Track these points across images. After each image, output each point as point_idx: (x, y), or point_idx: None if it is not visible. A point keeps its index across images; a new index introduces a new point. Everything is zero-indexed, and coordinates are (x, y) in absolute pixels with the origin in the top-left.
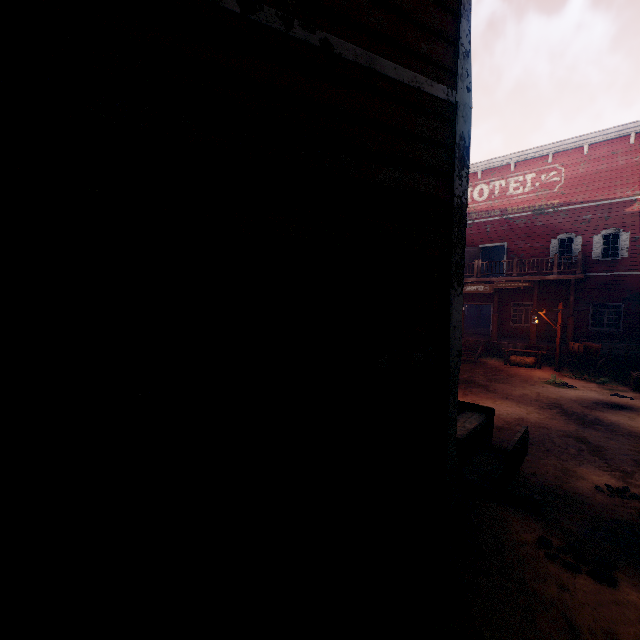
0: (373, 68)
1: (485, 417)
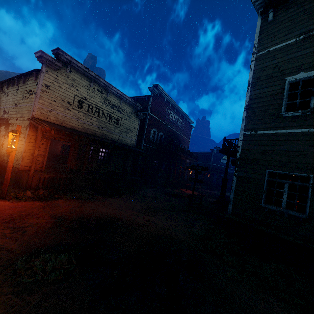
0: None
1: None
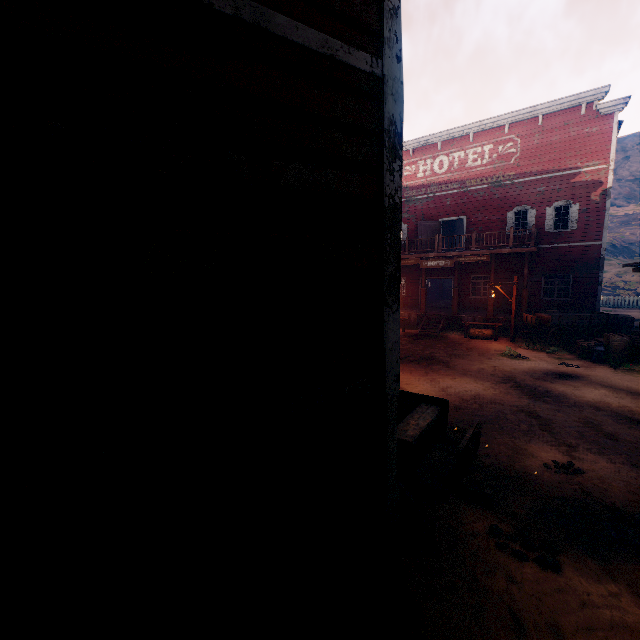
0: (264, 27)
1: (439, 410)
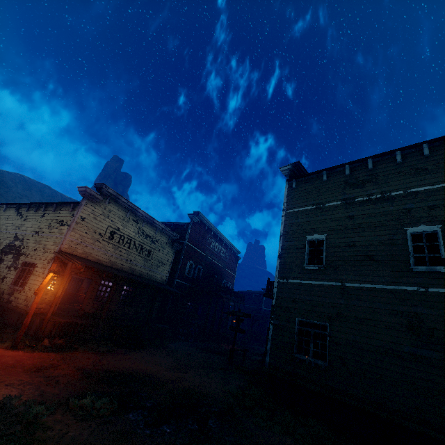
0: None
1: None
